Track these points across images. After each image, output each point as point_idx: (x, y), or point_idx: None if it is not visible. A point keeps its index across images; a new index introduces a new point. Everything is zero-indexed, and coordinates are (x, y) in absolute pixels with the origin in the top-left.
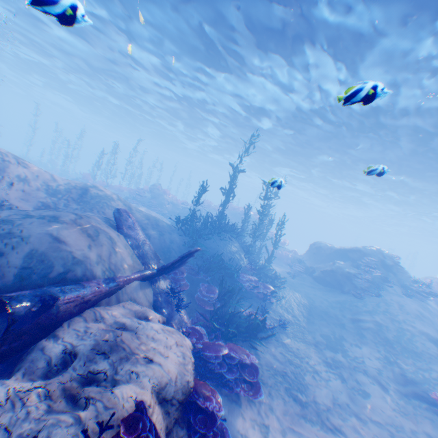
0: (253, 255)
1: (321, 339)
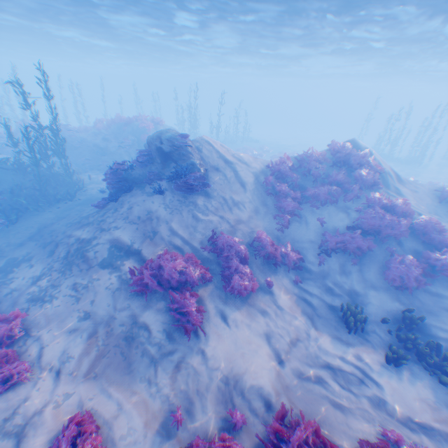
0: (62, 178)
1: (0, 263)
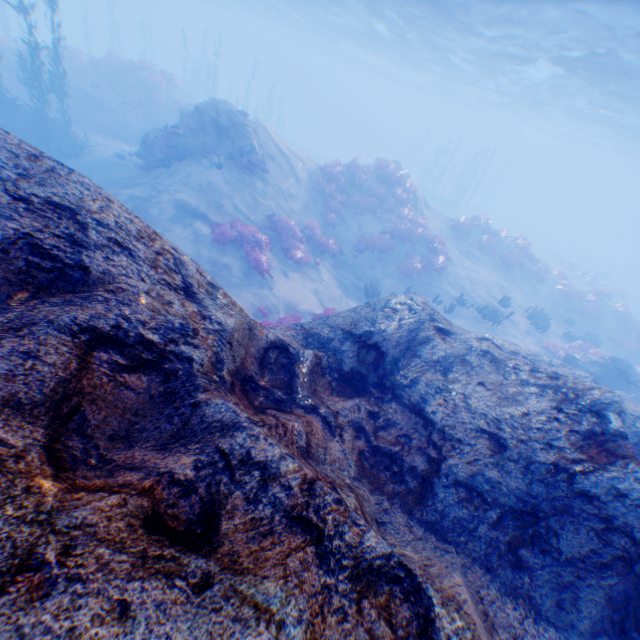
0: (58, 127)
1: None
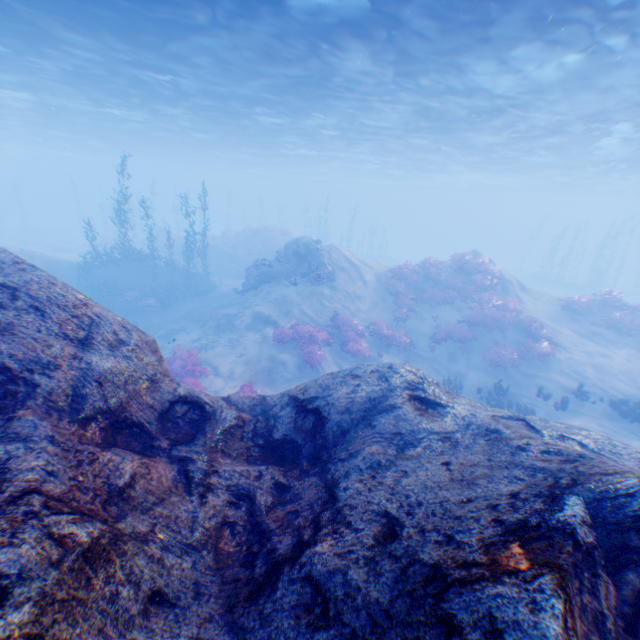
0: (201, 278)
1: (163, 332)
